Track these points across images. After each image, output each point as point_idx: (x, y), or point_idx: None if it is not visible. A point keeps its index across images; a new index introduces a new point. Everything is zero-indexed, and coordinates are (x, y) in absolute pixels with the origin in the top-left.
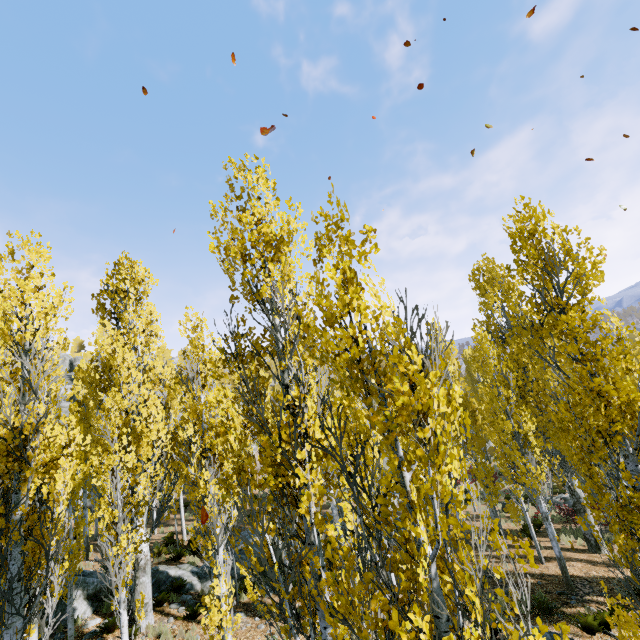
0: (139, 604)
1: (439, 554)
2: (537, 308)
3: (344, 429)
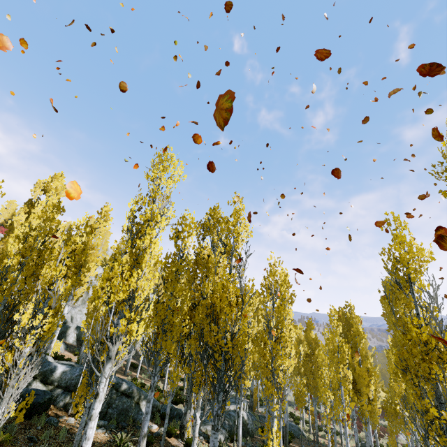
0: (189, 423)
1: None
2: None
3: None
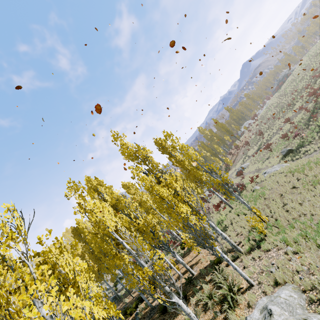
0: None
1: None
2: None
3: None
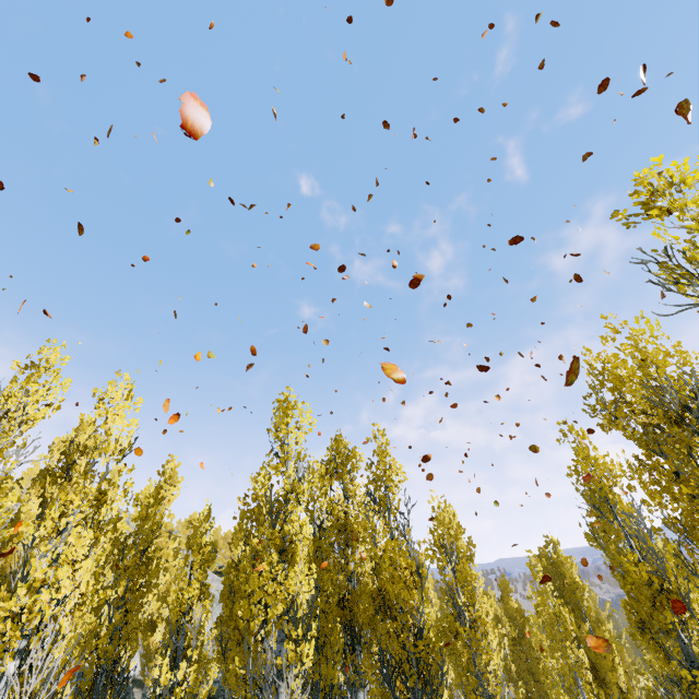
0: None
1: None
2: None
3: None
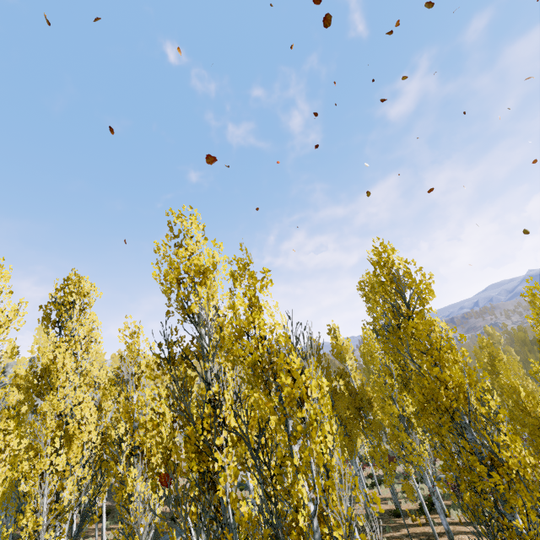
0: None
1: (318, 509)
2: (395, 316)
3: (250, 415)
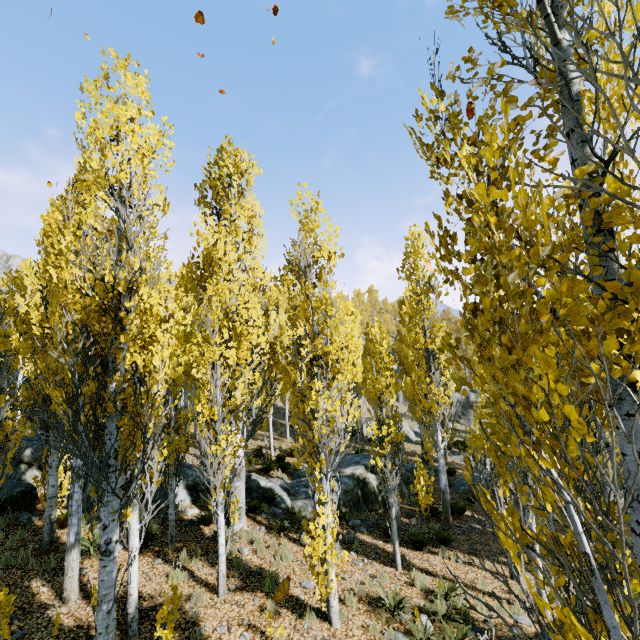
0: (233, 506)
1: None
2: None
3: None
